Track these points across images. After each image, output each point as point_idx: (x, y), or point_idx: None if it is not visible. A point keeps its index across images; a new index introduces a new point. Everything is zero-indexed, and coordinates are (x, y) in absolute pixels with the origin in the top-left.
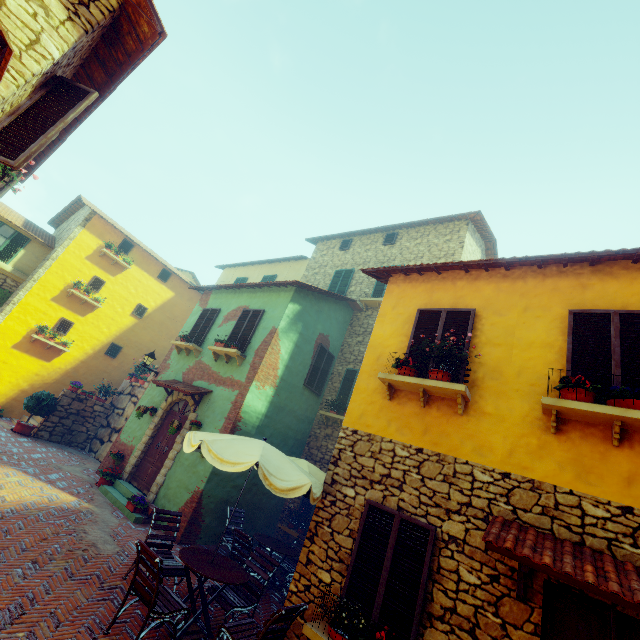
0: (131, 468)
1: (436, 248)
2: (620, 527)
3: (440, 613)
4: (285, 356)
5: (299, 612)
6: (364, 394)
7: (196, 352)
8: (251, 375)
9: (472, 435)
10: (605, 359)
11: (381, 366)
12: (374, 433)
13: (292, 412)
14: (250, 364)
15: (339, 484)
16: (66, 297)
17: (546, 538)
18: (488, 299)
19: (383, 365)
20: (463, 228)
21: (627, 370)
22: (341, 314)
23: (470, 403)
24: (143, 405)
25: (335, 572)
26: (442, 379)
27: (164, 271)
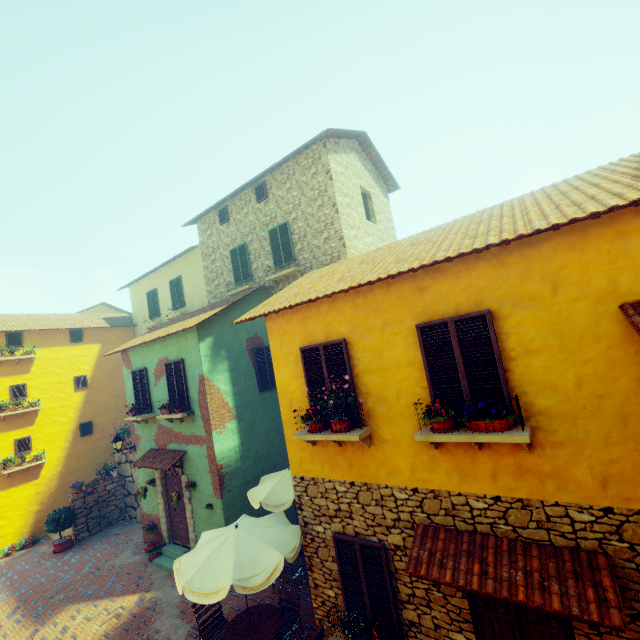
0: (167, 533)
1: (308, 188)
2: (495, 513)
3: (407, 599)
4: (227, 388)
5: (322, 632)
6: (294, 443)
7: (152, 420)
8: (207, 428)
9: (383, 462)
10: (454, 372)
11: (296, 413)
12: (316, 477)
13: (263, 420)
14: (201, 417)
15: (310, 524)
16: (1, 423)
17: (451, 538)
18: (351, 322)
19: (297, 412)
20: (322, 152)
21: (472, 380)
22: (257, 304)
23: (372, 434)
24: (140, 487)
25: (335, 588)
26: (341, 428)
27: (72, 333)
